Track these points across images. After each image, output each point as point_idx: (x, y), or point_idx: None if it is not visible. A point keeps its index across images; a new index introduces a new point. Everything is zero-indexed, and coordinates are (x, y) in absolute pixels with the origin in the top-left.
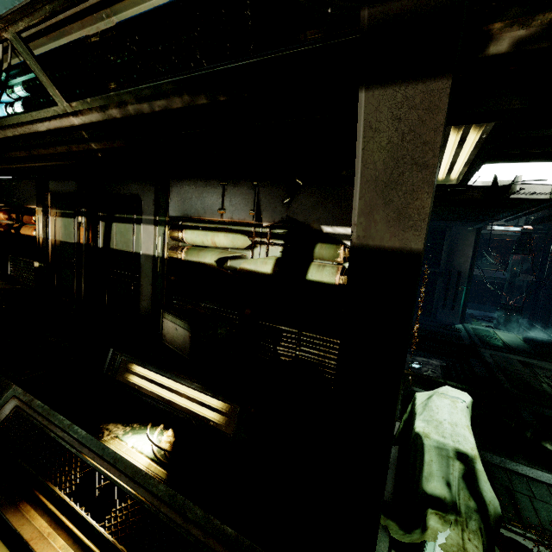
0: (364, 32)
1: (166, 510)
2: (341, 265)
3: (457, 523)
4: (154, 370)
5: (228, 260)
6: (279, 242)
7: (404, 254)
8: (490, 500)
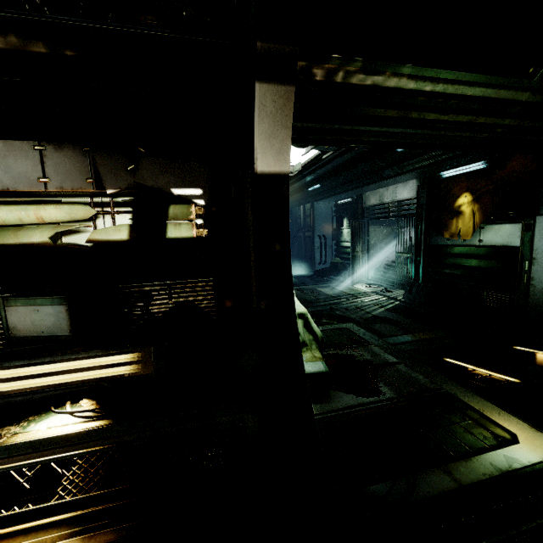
0: (258, 53)
1: (130, 438)
2: (194, 222)
3: (308, 349)
4: (22, 363)
5: (63, 236)
6: (127, 210)
7: (282, 174)
8: (317, 331)
